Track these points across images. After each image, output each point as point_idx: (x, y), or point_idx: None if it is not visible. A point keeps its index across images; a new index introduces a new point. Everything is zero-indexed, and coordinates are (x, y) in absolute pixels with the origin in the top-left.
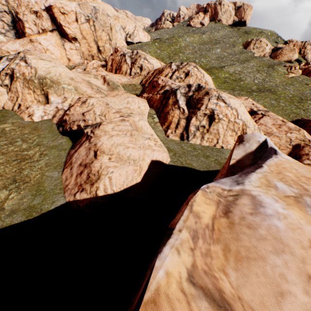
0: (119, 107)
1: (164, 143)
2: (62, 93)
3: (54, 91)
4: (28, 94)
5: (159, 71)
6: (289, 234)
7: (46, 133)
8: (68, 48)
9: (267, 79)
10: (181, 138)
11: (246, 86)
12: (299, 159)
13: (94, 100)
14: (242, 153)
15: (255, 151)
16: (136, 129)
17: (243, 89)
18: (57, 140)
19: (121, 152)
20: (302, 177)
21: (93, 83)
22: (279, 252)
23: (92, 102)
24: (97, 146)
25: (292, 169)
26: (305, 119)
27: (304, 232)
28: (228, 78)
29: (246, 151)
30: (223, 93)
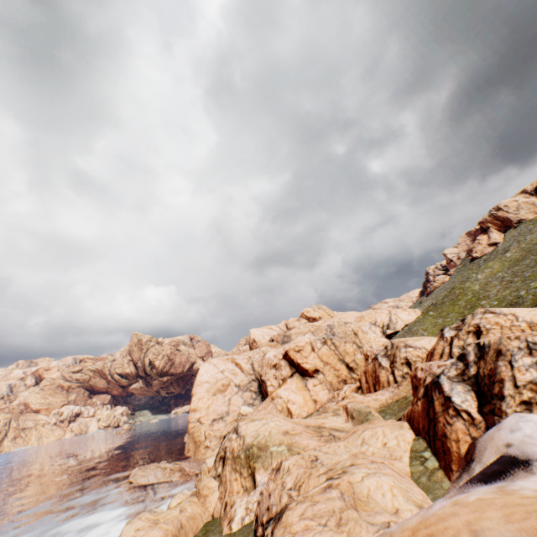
0: (340, 457)
1: None
2: (269, 462)
3: (261, 463)
4: (235, 480)
5: (430, 353)
6: None
7: None
8: (311, 386)
9: None
10: None
11: None
12: None
13: (293, 459)
14: None
15: None
16: (353, 502)
17: None
18: None
19: None
20: None
21: (327, 426)
22: None
23: (287, 465)
24: None
25: (460, 535)
26: None
27: None
28: None
29: None
30: None
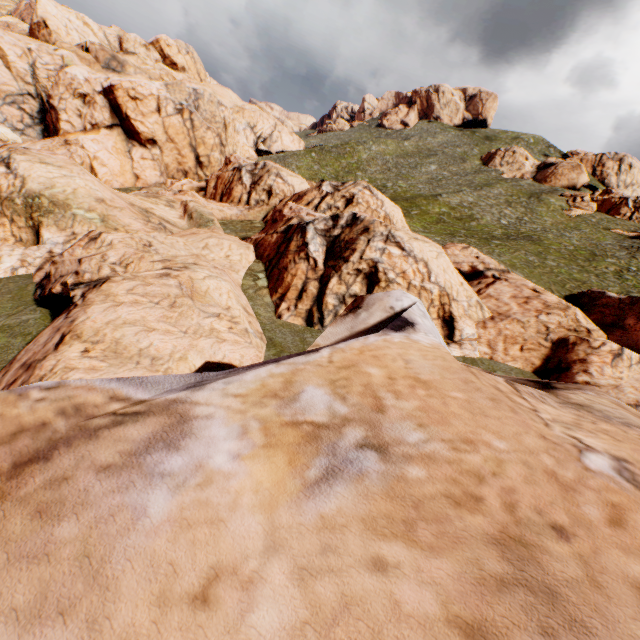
0: (179, 253)
1: (266, 330)
2: (70, 225)
3: (55, 221)
4: None
5: (299, 196)
6: (154, 544)
7: (4, 301)
8: (138, 157)
9: (528, 218)
10: (308, 321)
11: (481, 229)
12: (567, 372)
13: (119, 236)
14: (343, 334)
15: (373, 328)
16: (191, 293)
17: (473, 234)
18: (20, 315)
19: (126, 338)
20: (406, 379)
21: (157, 214)
22: (45, 617)
23: (110, 239)
24: (73, 325)
25: (398, 361)
26: (594, 290)
27: (221, 537)
28: (446, 214)
29: (354, 328)
30: (402, 230)
